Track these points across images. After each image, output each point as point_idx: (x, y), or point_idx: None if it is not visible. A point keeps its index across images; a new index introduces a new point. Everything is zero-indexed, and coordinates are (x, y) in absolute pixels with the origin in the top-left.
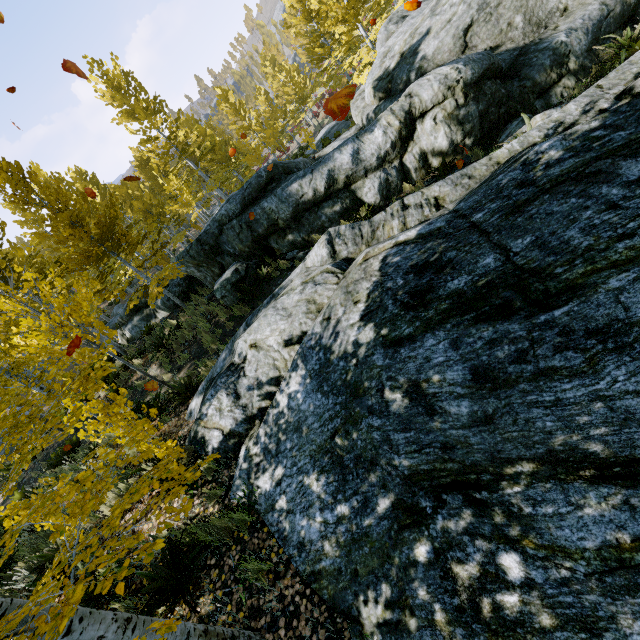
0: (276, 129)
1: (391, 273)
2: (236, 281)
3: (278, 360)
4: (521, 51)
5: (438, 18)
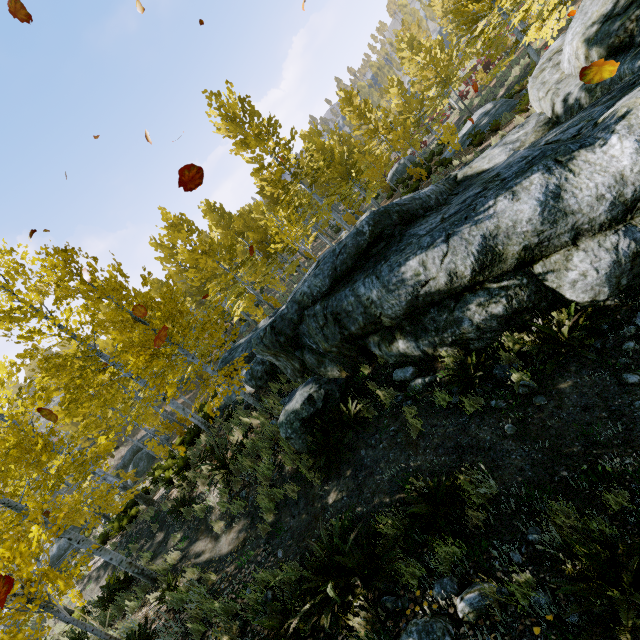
0: (407, 128)
1: None
2: (308, 416)
3: None
4: None
5: None
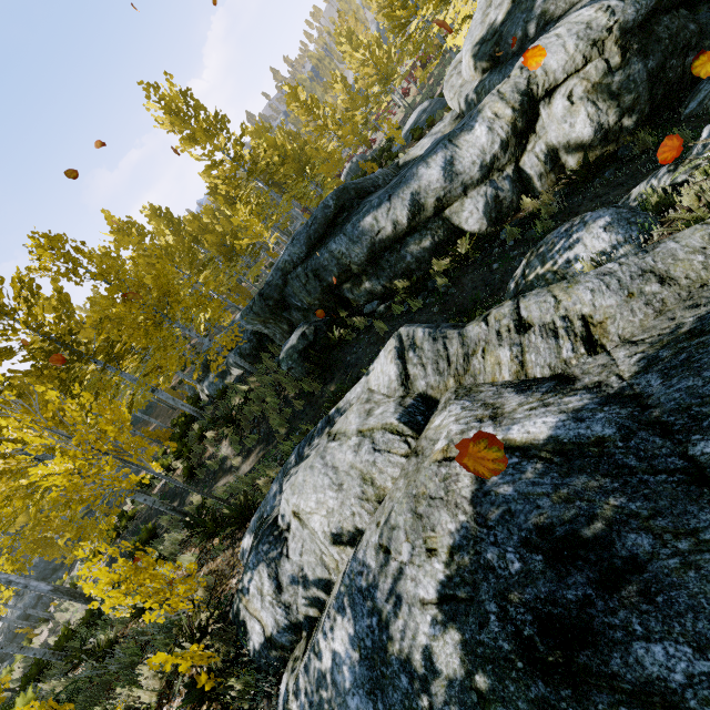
0: (355, 124)
1: (494, 525)
2: (303, 348)
3: (326, 555)
4: None
5: None
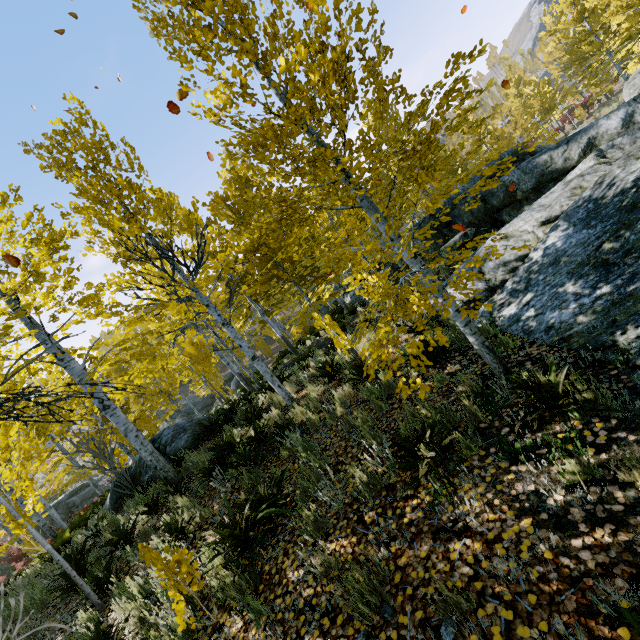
0: (512, 139)
1: None
2: (463, 243)
3: (530, 241)
4: None
5: None
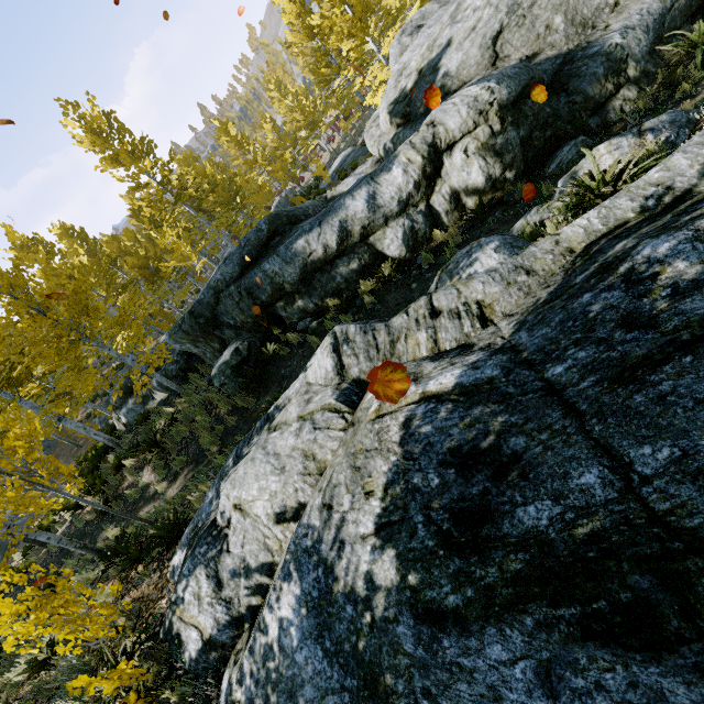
0: (285, 161)
1: (419, 456)
2: (237, 364)
3: (269, 538)
4: (565, 58)
5: (460, 26)
